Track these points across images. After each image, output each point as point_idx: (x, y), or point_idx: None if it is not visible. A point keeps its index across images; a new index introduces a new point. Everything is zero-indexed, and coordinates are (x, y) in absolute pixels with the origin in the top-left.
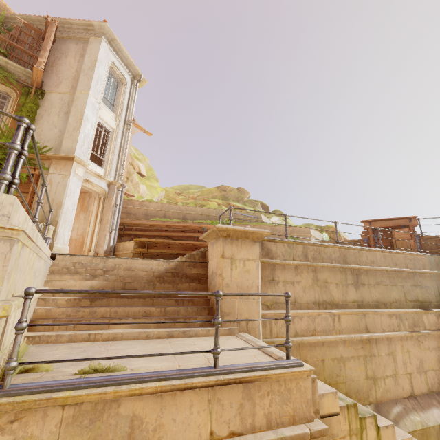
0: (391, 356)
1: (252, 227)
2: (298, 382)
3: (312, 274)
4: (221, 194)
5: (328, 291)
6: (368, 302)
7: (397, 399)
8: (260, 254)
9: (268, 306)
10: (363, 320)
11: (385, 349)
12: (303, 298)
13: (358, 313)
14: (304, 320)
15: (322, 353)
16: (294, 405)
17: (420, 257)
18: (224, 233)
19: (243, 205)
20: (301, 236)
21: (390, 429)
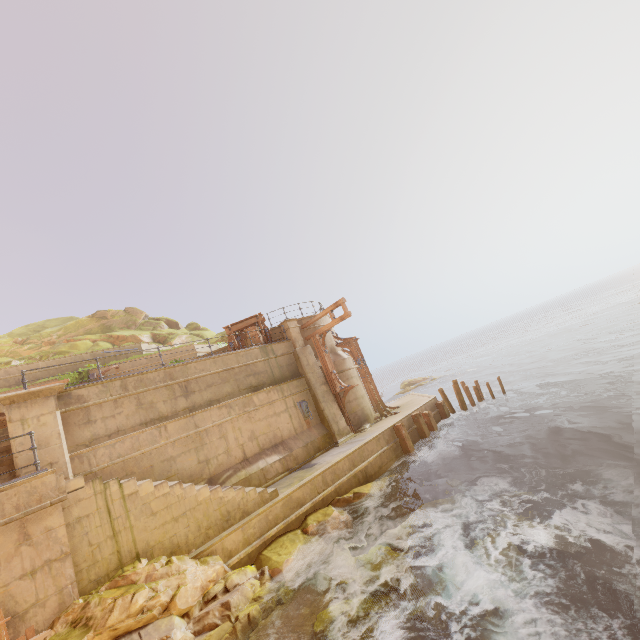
0: (223, 438)
1: (122, 364)
2: (43, 481)
3: (135, 401)
4: (99, 324)
5: (155, 410)
6: (201, 404)
7: (231, 467)
8: (58, 406)
9: (87, 445)
10: (192, 421)
11: (216, 435)
12: (128, 424)
13: (186, 417)
14: (127, 442)
15: (151, 461)
16: (41, 494)
17: (253, 351)
18: (6, 401)
19: (137, 331)
20: (186, 356)
21: (132, 481)
